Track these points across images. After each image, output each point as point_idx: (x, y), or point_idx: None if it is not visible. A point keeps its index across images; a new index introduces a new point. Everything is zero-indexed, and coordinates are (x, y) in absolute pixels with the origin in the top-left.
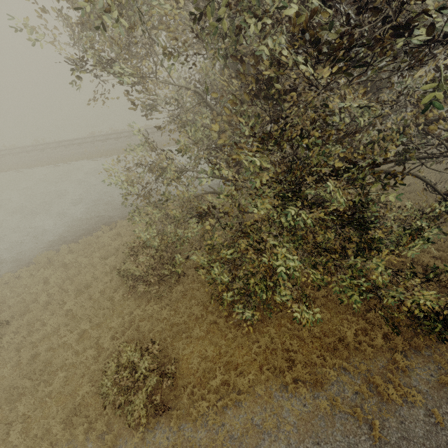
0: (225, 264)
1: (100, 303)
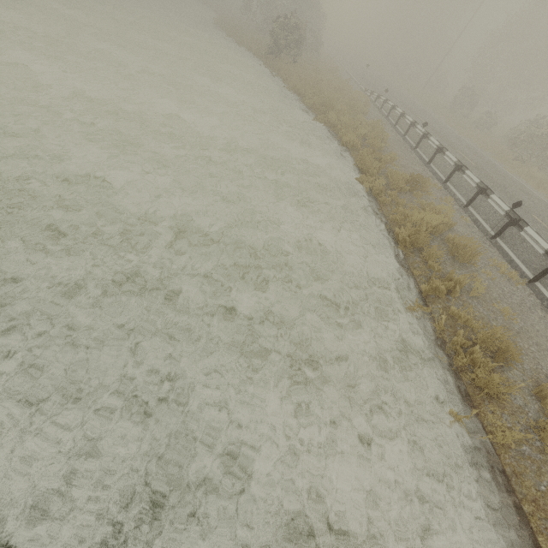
0: None
1: None
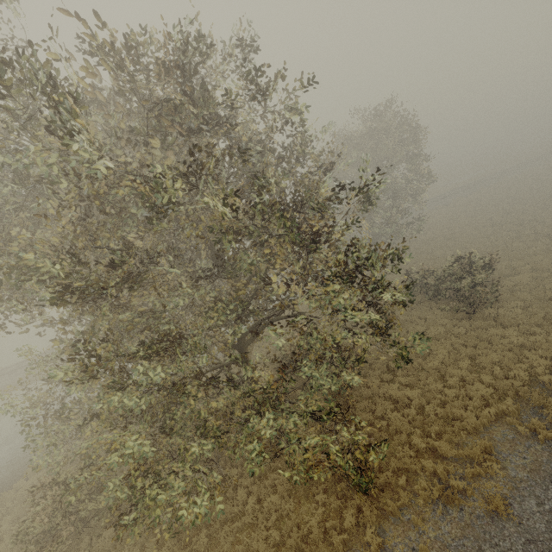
0: None
1: None
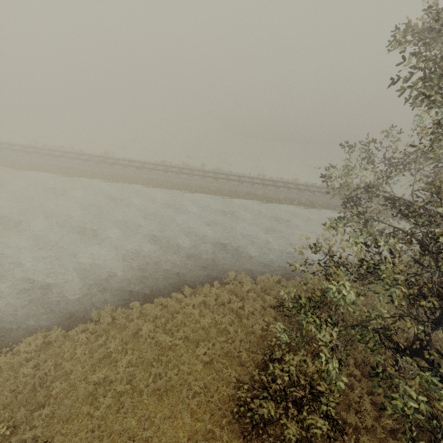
0: (416, 442)
1: (193, 440)
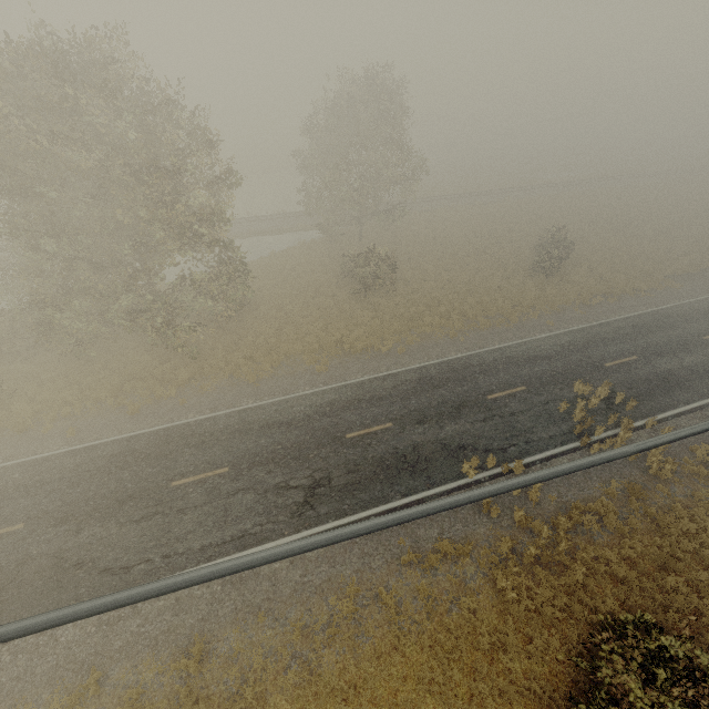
0: None
1: None
